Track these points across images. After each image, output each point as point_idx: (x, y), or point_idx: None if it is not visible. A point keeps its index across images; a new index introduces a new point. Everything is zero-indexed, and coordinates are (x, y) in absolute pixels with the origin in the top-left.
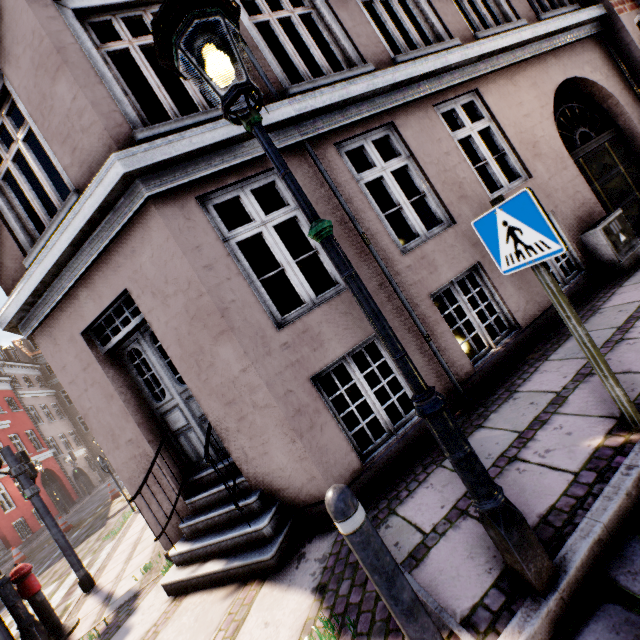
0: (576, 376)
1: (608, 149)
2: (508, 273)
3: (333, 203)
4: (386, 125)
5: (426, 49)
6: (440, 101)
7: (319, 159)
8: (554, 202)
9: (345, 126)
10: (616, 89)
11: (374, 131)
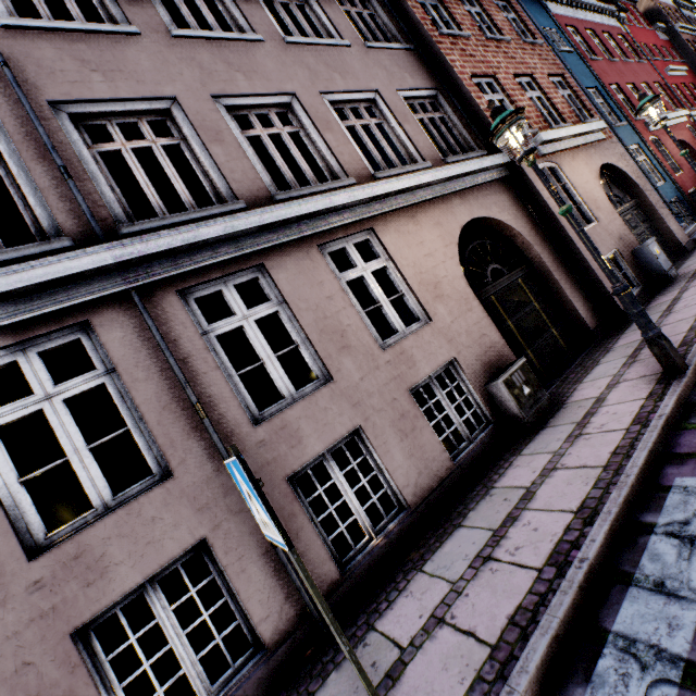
0: (430, 619)
1: (522, 285)
2: (268, 537)
3: (162, 364)
4: (256, 266)
5: (314, 187)
6: (327, 240)
7: (152, 309)
8: (457, 347)
9: (196, 269)
10: (525, 228)
11: (239, 273)
